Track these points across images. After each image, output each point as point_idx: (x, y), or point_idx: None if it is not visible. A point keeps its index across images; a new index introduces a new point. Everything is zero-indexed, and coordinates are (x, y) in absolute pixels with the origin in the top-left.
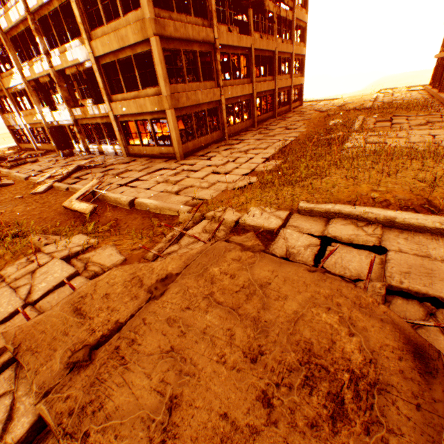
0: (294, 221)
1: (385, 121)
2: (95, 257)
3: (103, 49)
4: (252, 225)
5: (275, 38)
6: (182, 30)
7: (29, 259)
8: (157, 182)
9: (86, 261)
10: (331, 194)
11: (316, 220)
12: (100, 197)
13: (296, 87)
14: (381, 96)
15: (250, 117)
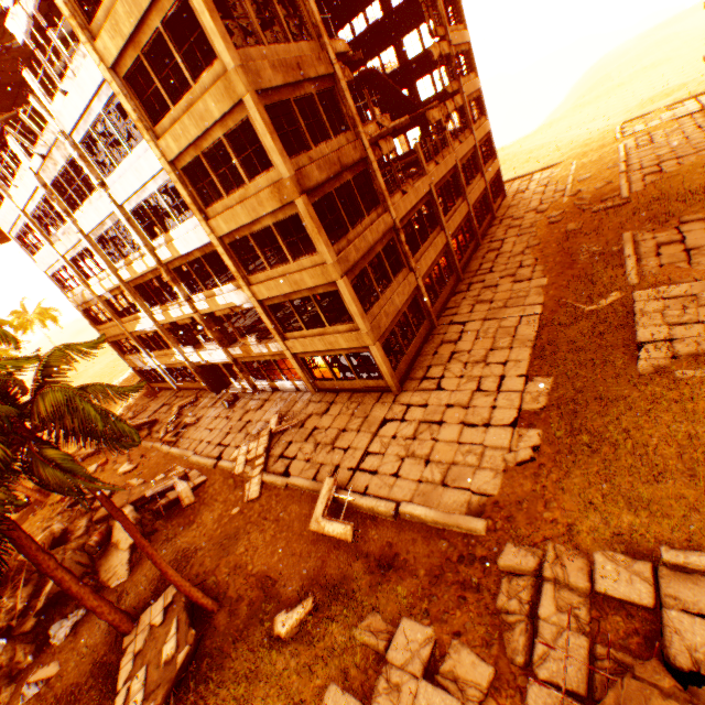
0: (667, 585)
1: (672, 243)
2: (457, 668)
3: (269, 293)
4: (617, 597)
5: (450, 147)
6: (362, 243)
7: (387, 679)
8: (398, 457)
9: (451, 676)
10: (695, 531)
11: (695, 583)
12: (344, 503)
13: (491, 180)
14: (631, 148)
15: (451, 271)
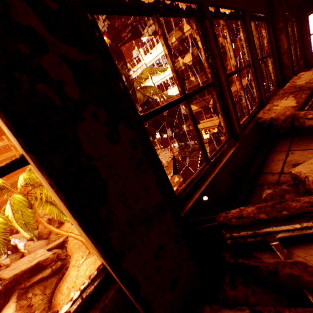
0: None
1: None
2: None
3: (196, 107)
4: None
5: None
6: None
7: None
8: None
9: None
10: None
11: None
12: None
13: None
14: None
15: None
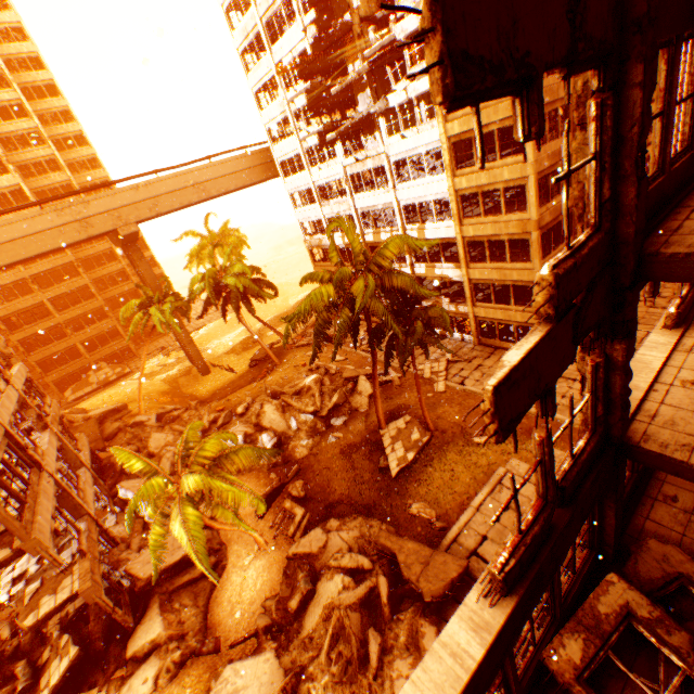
0: None
1: None
2: None
3: (480, 276)
4: None
5: None
6: None
7: None
8: None
9: None
10: None
11: None
12: None
13: None
14: None
15: None
